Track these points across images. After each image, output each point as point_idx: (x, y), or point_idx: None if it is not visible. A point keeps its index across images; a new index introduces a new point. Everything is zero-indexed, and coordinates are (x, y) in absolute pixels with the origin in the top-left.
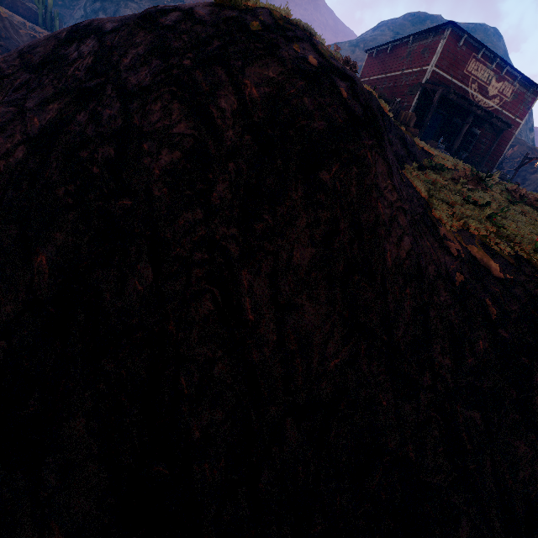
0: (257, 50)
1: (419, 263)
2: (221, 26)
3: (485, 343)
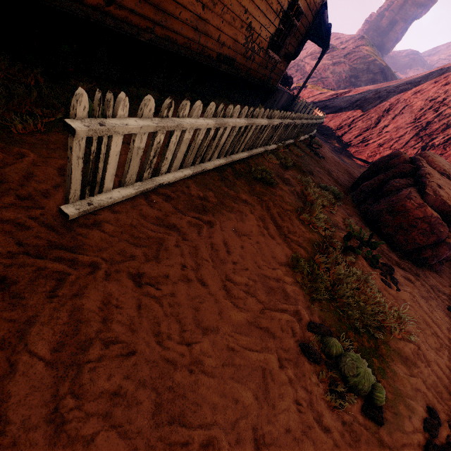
0: None
1: None
2: None
3: None
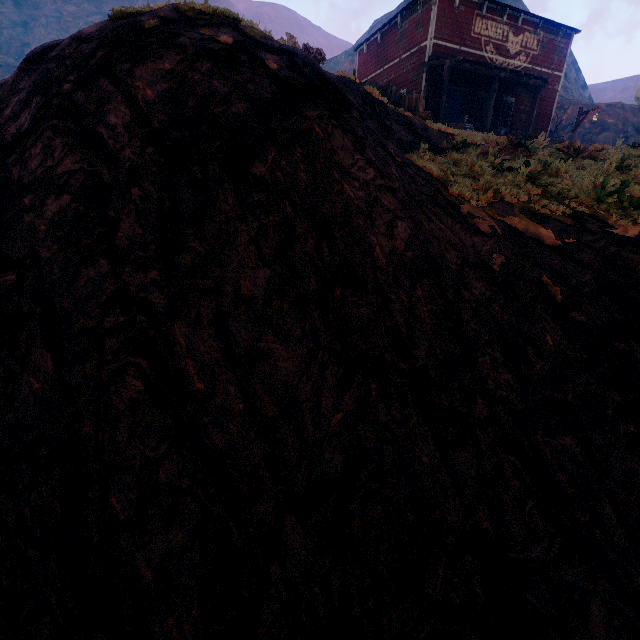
0: (150, 45)
1: (428, 252)
2: (109, 35)
3: (555, 337)
